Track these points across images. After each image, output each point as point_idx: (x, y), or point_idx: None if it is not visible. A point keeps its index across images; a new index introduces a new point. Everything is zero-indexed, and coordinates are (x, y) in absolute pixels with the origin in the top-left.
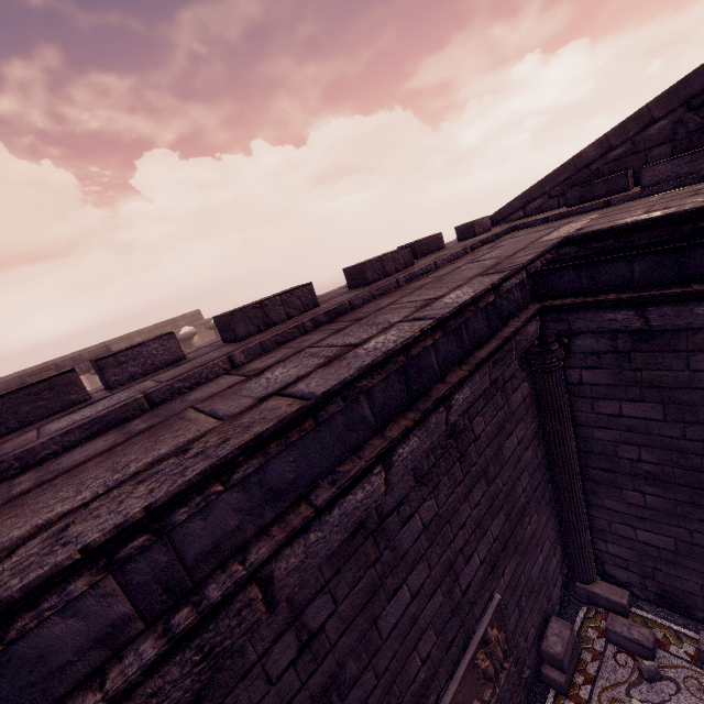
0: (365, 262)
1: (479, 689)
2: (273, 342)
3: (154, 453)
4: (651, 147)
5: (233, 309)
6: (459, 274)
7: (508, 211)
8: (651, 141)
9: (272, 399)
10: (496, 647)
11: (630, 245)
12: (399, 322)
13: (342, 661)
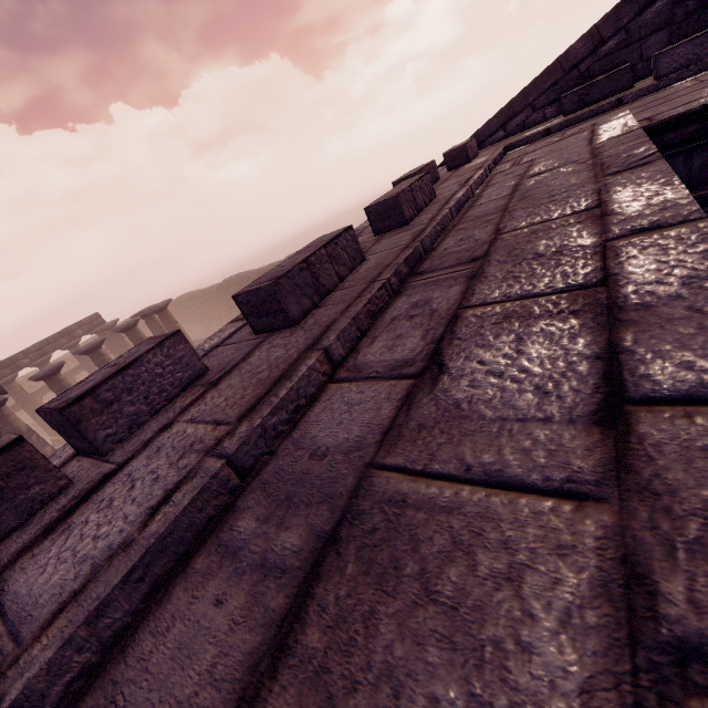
0: (399, 192)
1: None
2: (366, 315)
3: (535, 673)
4: (647, 36)
5: (263, 278)
6: (546, 186)
7: (486, 133)
8: (647, 28)
9: (654, 417)
10: None
11: (700, 133)
12: (613, 240)
13: None
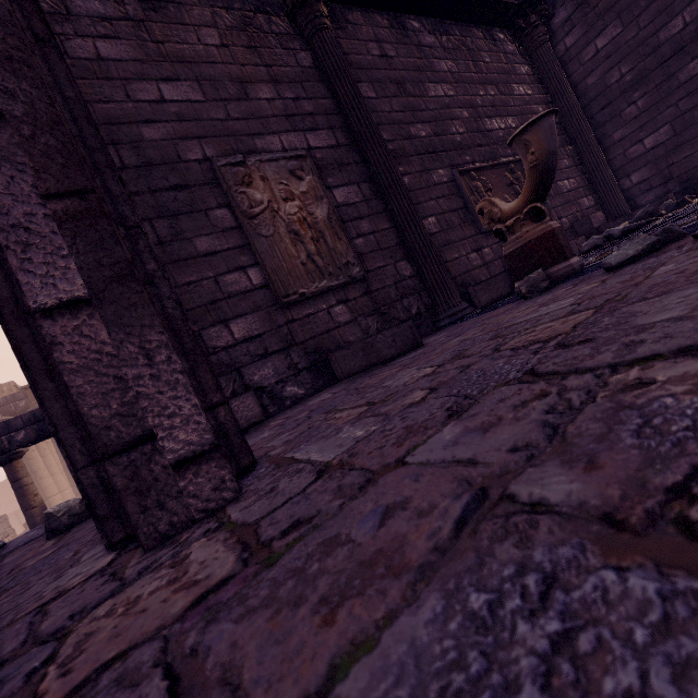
0: None
1: (510, 194)
2: None
3: None
4: None
5: None
6: None
7: None
8: None
9: None
10: (521, 179)
11: None
12: None
13: (404, 81)
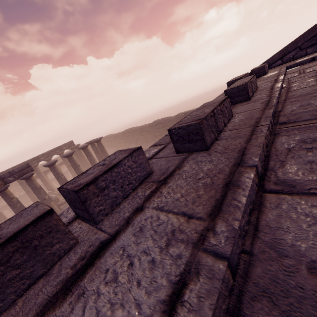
0: (247, 82)
1: None
2: (265, 146)
3: None
4: None
5: (186, 120)
6: None
7: (271, 62)
8: None
9: None
10: None
11: None
12: None
13: None
